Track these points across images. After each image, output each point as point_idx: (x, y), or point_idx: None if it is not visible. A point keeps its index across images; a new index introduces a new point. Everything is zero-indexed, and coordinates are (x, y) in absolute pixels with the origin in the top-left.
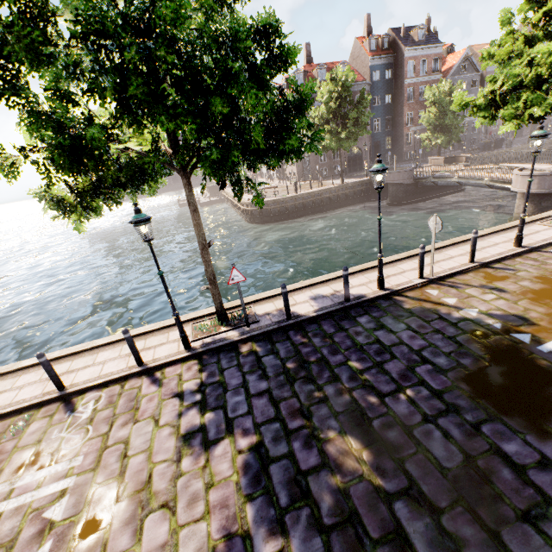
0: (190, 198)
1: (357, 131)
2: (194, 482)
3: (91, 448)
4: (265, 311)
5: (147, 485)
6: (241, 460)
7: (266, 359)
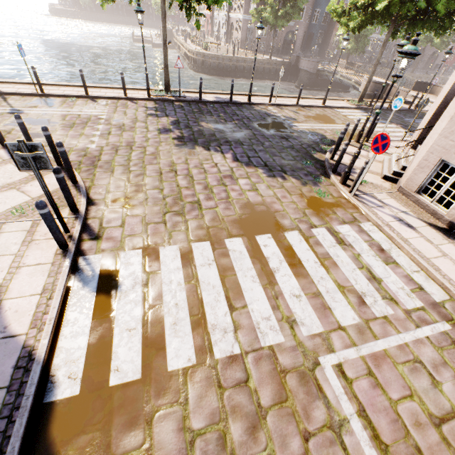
0: (163, 9)
1: (292, 14)
2: (153, 121)
3: (110, 110)
4: (189, 96)
5: (136, 119)
6: (170, 121)
7: (185, 107)
